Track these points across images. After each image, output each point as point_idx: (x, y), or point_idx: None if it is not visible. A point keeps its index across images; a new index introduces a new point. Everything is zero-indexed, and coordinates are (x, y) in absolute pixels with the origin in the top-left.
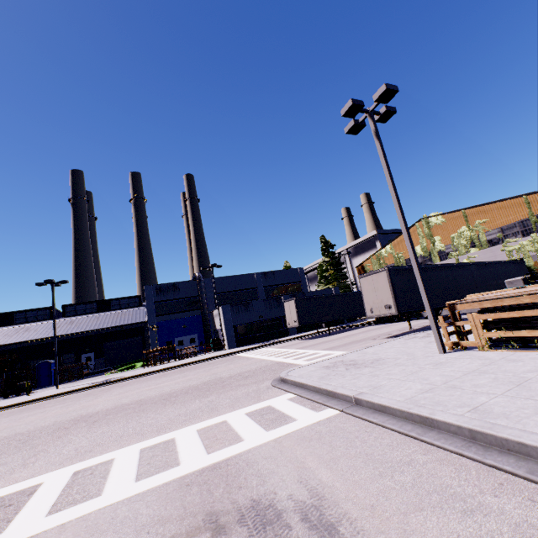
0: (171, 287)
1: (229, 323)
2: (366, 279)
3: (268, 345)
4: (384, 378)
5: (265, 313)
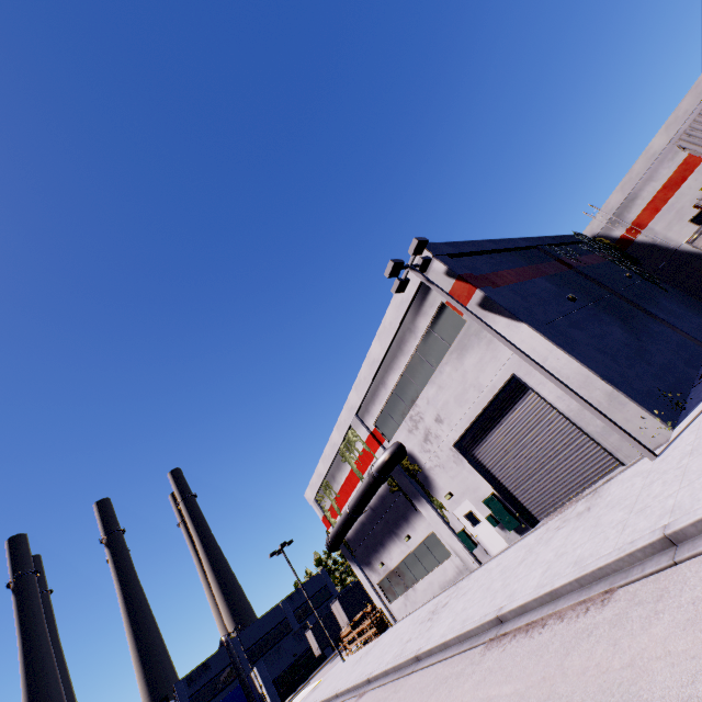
0: (202, 668)
1: (267, 680)
2: (333, 606)
3: (305, 686)
4: (313, 694)
5: (298, 649)
